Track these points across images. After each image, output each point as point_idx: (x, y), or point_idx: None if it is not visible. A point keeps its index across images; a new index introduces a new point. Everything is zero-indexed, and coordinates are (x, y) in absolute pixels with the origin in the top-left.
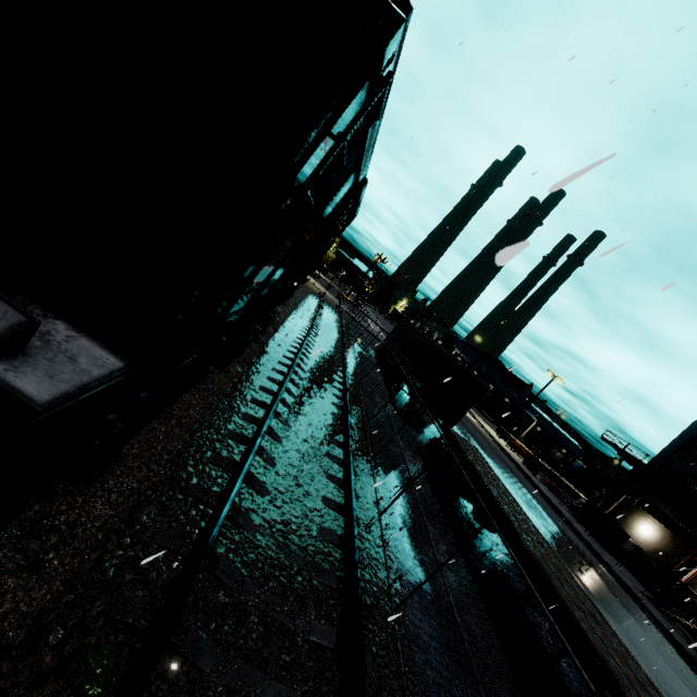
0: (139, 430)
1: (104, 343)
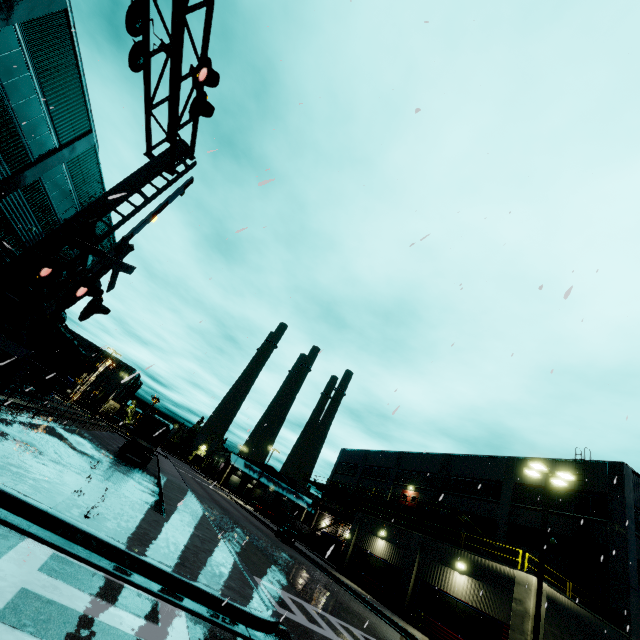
0: None
1: None
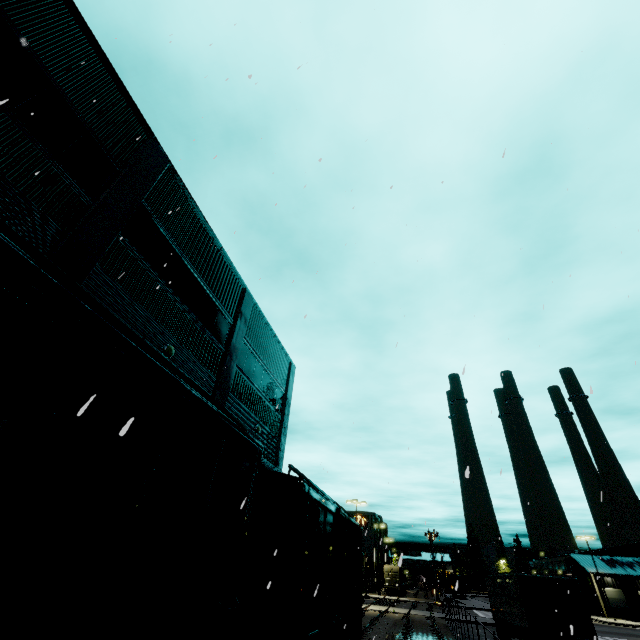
0: None
1: None
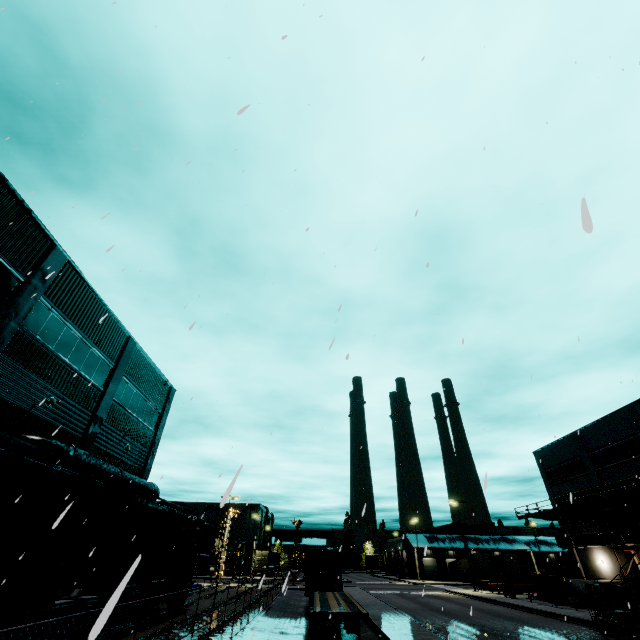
0: None
1: (94, 595)
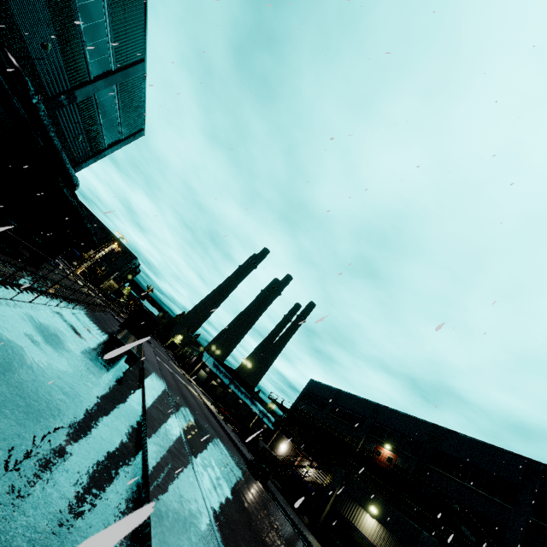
0: None
1: None
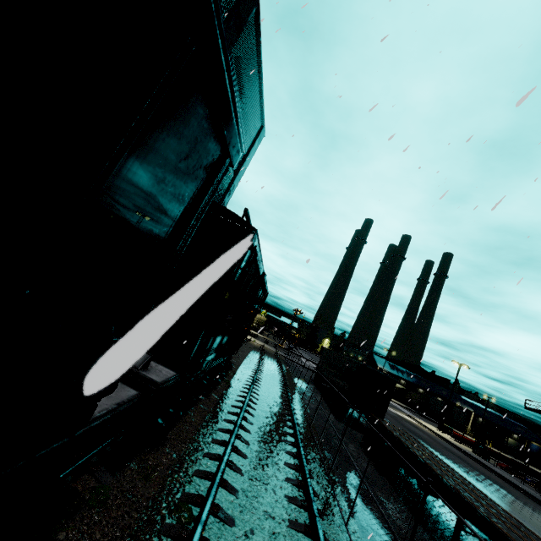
0: (173, 427)
1: (167, 367)
